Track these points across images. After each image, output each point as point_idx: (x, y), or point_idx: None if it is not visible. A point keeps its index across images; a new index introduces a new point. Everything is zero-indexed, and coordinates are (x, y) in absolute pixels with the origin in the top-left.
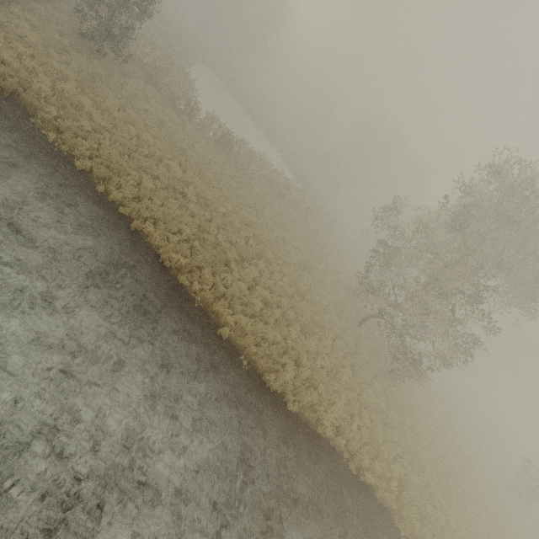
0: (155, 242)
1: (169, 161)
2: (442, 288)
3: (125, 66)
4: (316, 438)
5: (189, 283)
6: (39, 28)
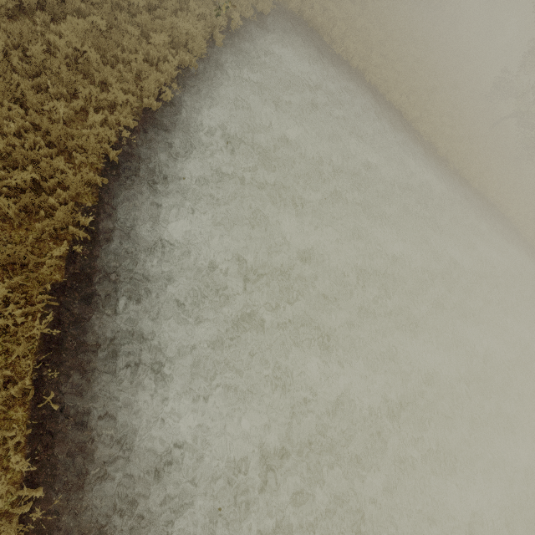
0: (399, 106)
1: (366, 24)
2: None
3: None
4: (485, 199)
5: (420, 128)
6: None
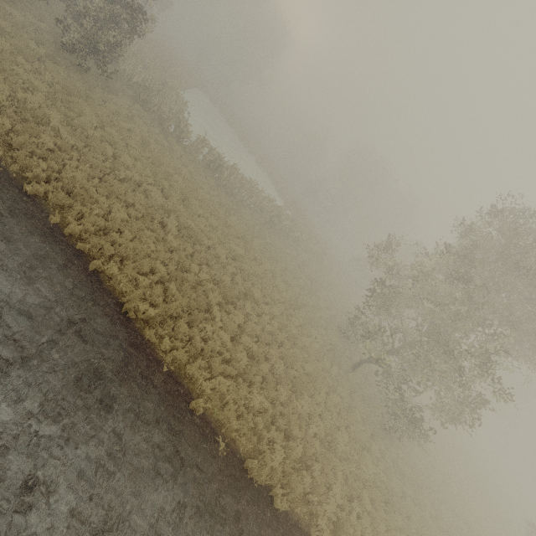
0: (118, 287)
1: (150, 186)
2: (450, 342)
3: (110, 82)
4: None
5: (157, 340)
6: (10, 33)
